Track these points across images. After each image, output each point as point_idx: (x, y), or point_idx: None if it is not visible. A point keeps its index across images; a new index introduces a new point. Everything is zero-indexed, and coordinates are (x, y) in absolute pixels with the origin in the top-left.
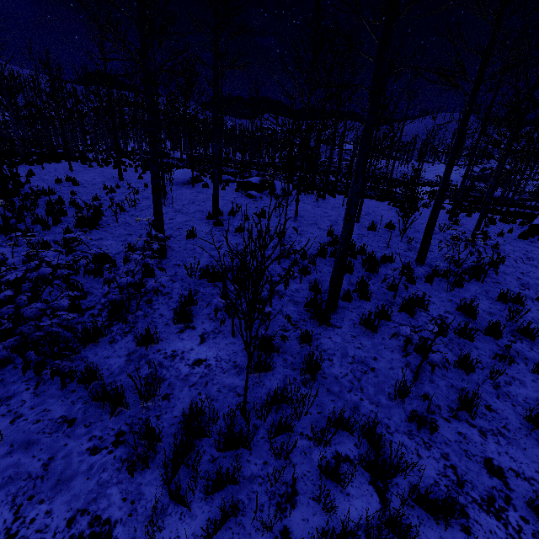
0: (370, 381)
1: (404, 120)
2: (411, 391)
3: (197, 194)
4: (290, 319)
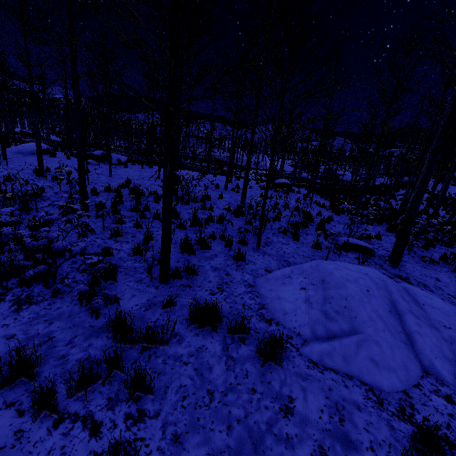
0: (76, 231)
1: (212, 119)
2: (96, 233)
3: None
4: (51, 214)
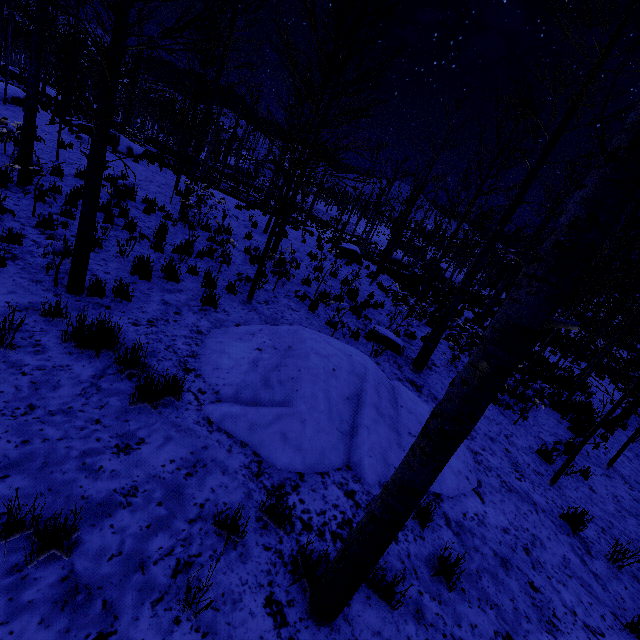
0: None
1: None
2: (19, 216)
3: (3, 109)
4: None
